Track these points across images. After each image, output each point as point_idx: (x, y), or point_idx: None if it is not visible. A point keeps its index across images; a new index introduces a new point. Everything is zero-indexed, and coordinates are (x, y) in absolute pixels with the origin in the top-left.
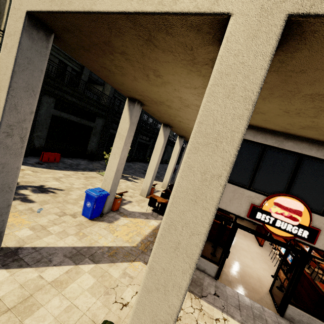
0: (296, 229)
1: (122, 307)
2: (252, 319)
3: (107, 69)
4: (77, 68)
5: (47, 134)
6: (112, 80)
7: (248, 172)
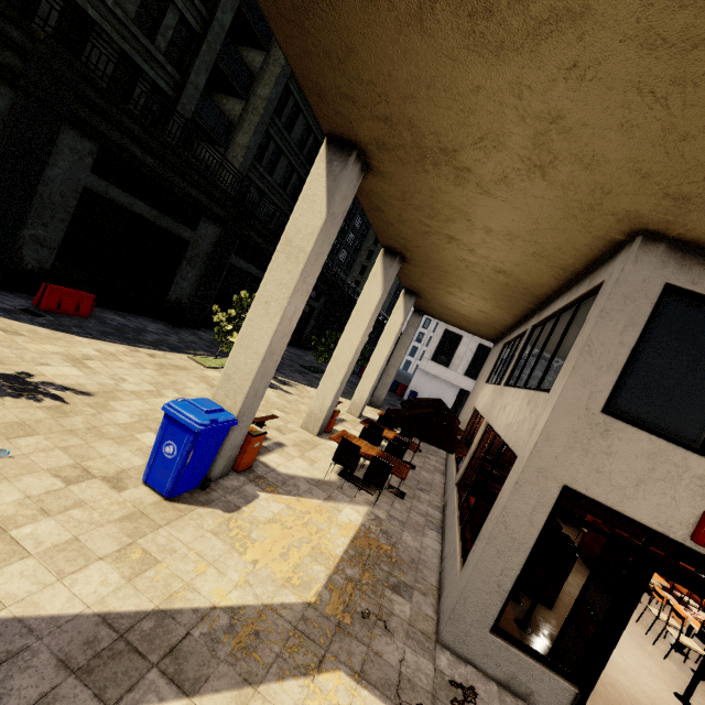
0: None
1: None
2: None
3: None
4: (165, 85)
5: (65, 238)
6: (311, 34)
7: (704, 400)
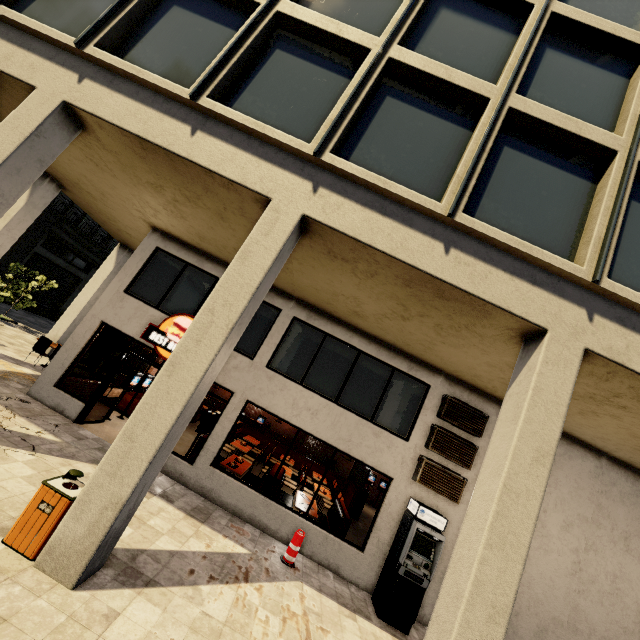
0: None
1: None
2: (91, 448)
3: None
4: None
5: None
6: None
7: (163, 289)
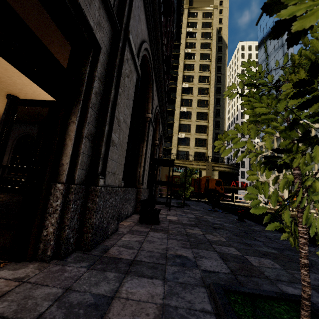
0: None
1: None
2: None
3: None
4: None
5: None
6: None
7: None
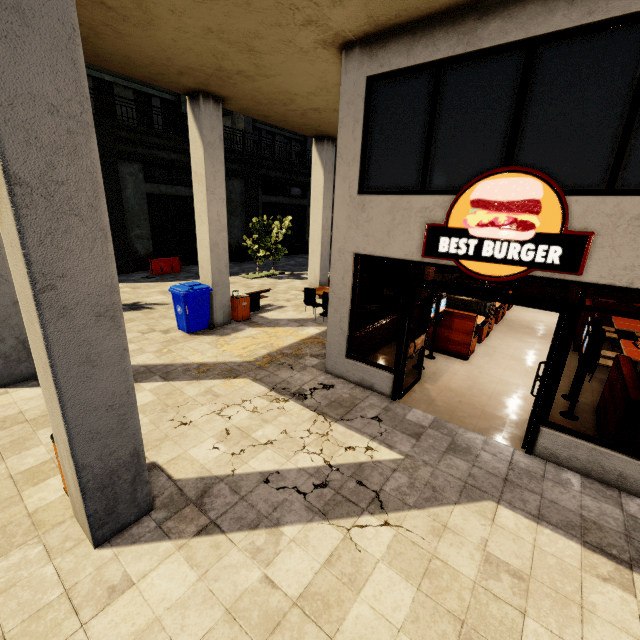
0: (531, 250)
1: (178, 425)
2: (440, 452)
3: None
4: (168, 96)
5: (153, 230)
6: (112, 61)
7: (415, 152)
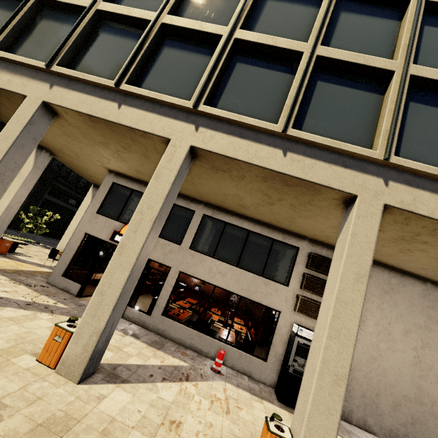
0: None
1: None
2: None
3: (1, 113)
4: None
5: None
6: None
7: (119, 208)
